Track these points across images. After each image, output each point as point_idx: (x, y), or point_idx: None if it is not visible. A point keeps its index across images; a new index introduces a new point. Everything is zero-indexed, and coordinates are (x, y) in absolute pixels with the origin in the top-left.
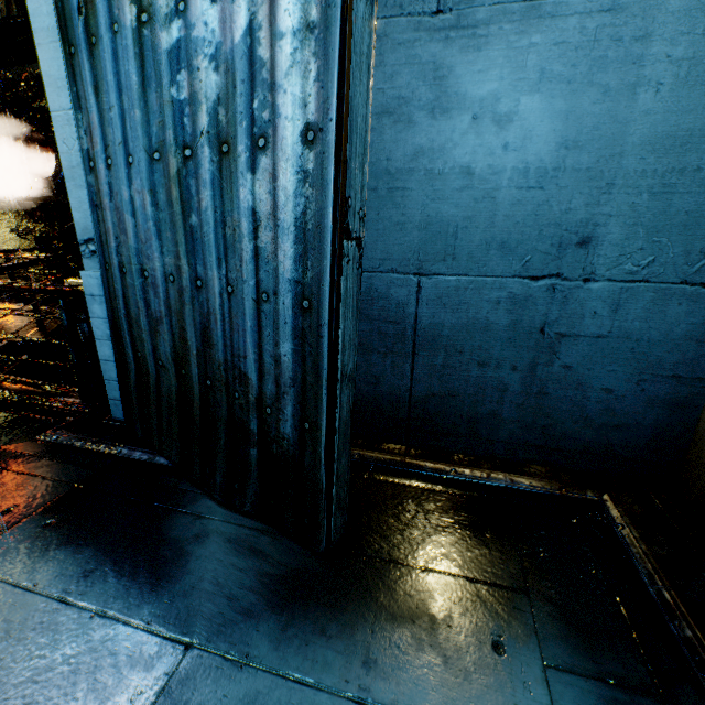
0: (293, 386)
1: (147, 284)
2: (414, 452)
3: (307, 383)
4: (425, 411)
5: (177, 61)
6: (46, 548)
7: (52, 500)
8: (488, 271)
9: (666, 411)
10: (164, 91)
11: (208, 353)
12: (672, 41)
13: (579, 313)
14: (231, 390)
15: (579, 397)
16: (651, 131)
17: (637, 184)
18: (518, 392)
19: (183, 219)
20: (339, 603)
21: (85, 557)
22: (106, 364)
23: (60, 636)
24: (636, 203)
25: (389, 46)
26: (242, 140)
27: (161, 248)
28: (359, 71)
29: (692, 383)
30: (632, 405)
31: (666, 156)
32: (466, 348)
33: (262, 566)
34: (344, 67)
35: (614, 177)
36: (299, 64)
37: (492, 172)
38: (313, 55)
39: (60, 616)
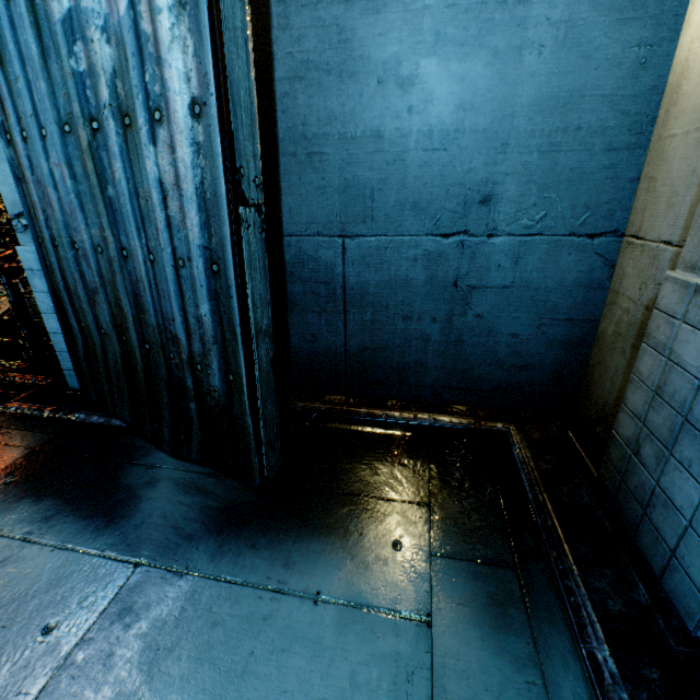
0: (216, 343)
1: (79, 256)
2: (353, 401)
3: (227, 340)
4: (360, 364)
5: (72, 31)
6: (10, 501)
7: (13, 462)
8: (404, 231)
9: (564, 350)
10: (64, 63)
11: (143, 318)
12: (550, 3)
13: (486, 266)
14: (167, 352)
15: (491, 342)
16: (537, 93)
17: (528, 144)
18: (439, 342)
19: (101, 191)
20: (270, 524)
21: (46, 506)
22: (55, 336)
23: (24, 566)
24: (528, 162)
25: (293, 9)
26: (141, 113)
27: (86, 220)
28: (235, 45)
29: (583, 325)
30: (535, 347)
31: (551, 117)
32: (391, 304)
33: (206, 501)
34: (216, 44)
35: (507, 138)
36: (178, 39)
37: (400, 135)
38: (189, 31)
39: (24, 551)
